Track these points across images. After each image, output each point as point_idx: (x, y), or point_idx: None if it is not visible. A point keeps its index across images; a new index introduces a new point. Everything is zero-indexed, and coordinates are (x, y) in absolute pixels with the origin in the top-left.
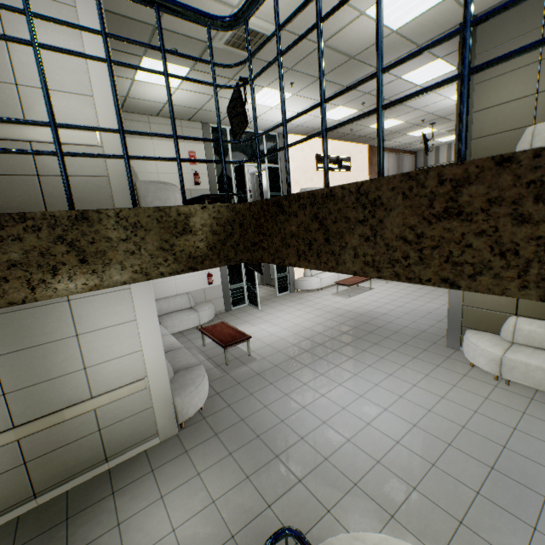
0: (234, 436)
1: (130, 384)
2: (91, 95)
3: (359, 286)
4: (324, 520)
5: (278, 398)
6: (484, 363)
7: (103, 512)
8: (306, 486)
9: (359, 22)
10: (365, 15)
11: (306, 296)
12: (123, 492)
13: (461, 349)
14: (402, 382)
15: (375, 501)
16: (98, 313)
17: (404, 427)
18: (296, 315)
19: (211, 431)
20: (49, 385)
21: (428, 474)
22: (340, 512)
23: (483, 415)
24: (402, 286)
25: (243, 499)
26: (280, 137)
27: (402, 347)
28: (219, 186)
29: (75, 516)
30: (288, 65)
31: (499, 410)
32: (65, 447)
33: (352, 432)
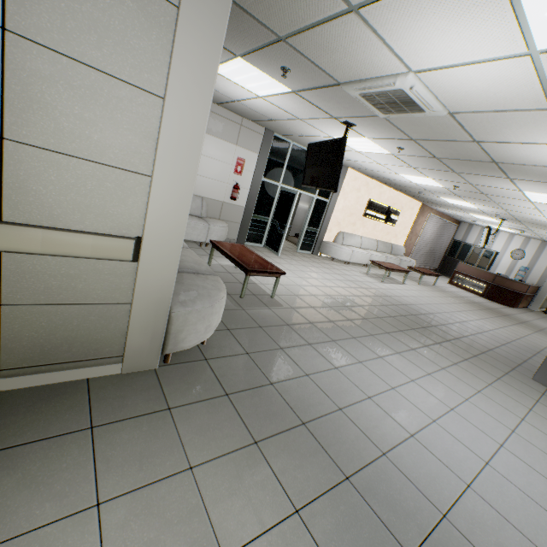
0: (260, 409)
1: (102, 236)
2: None
3: (390, 276)
4: None
5: (326, 370)
6: None
7: None
8: None
9: None
10: None
11: (331, 264)
12: (5, 461)
13: None
14: (502, 409)
15: None
16: (80, 10)
17: None
18: (325, 277)
19: (218, 385)
20: None
21: None
22: None
23: None
24: (438, 293)
25: None
26: None
27: (475, 360)
28: None
29: None
30: None
31: None
32: None
33: (467, 470)
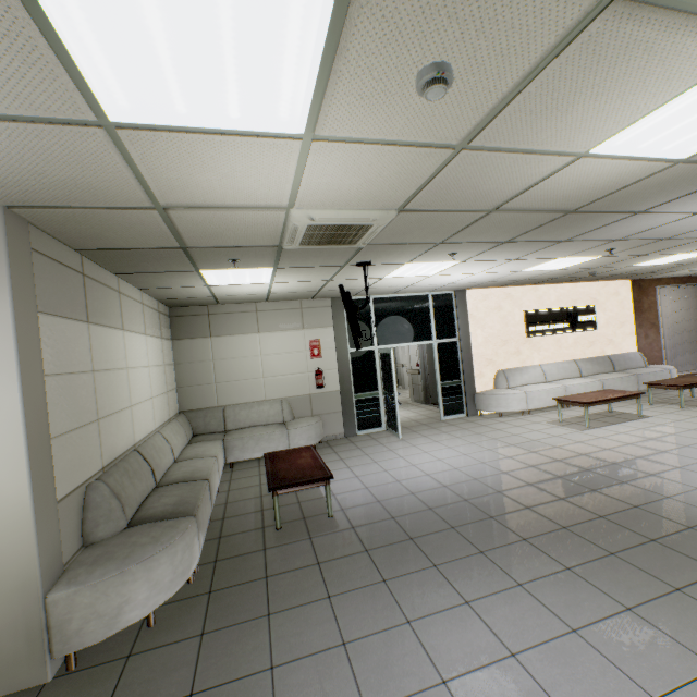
0: None
1: None
2: None
3: None
4: None
5: None
6: None
7: None
8: None
9: (576, 168)
10: (590, 155)
11: None
12: None
13: None
14: None
15: None
16: None
17: None
18: None
19: None
20: None
21: None
22: None
23: None
24: None
25: None
26: (458, 296)
27: None
28: (355, 384)
29: None
30: (434, 240)
31: None
32: None
33: None
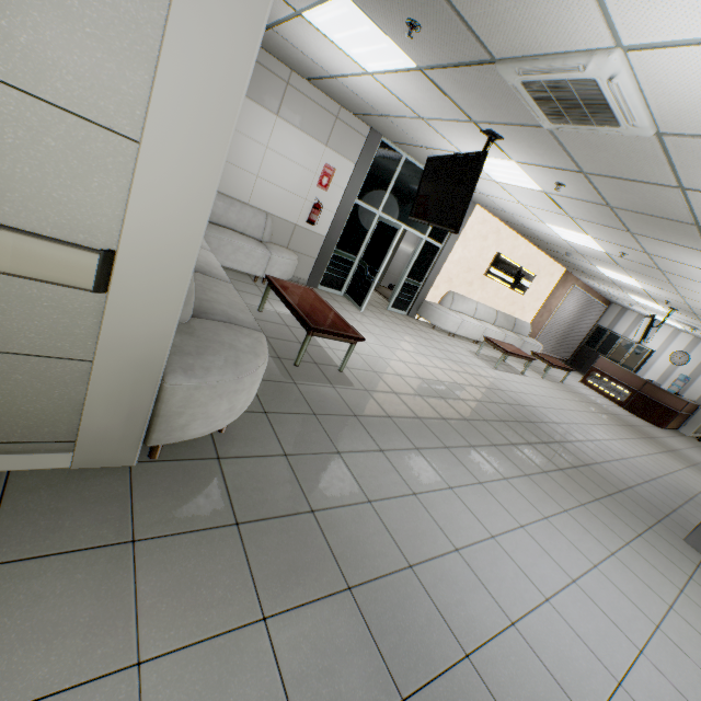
0: (285, 556)
1: (33, 237)
2: None
3: (506, 362)
4: None
5: (399, 496)
6: None
7: None
8: None
9: None
10: None
11: (431, 333)
12: None
13: None
14: (644, 587)
15: None
16: None
17: None
18: (420, 351)
19: (226, 506)
20: None
21: None
22: None
23: None
24: (566, 395)
25: None
26: None
27: (609, 502)
28: None
29: None
30: None
31: None
32: None
33: (590, 696)
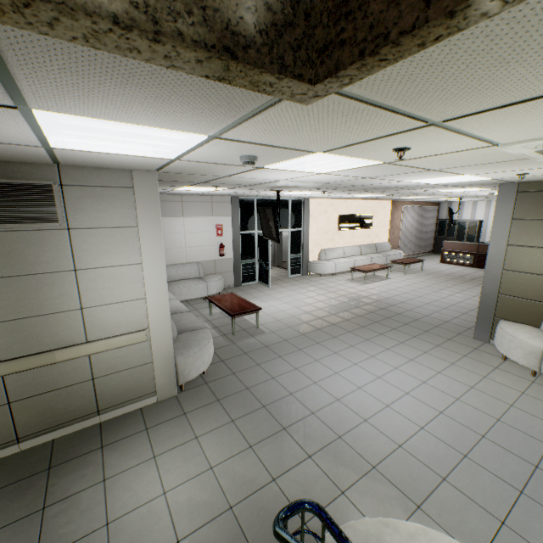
0: (238, 404)
1: (130, 333)
2: None
3: (375, 275)
4: (337, 502)
5: (287, 372)
6: (521, 356)
7: (89, 465)
8: (316, 463)
9: None
10: None
11: (318, 280)
12: (112, 447)
13: (490, 342)
14: (425, 368)
15: (397, 488)
16: (100, 249)
17: (429, 413)
18: (308, 296)
19: (213, 396)
20: (41, 321)
21: (460, 466)
22: (356, 495)
23: (521, 409)
24: (421, 278)
25: (244, 469)
26: None
27: (423, 335)
28: None
29: (58, 466)
30: None
31: (539, 406)
32: (54, 392)
33: (369, 412)
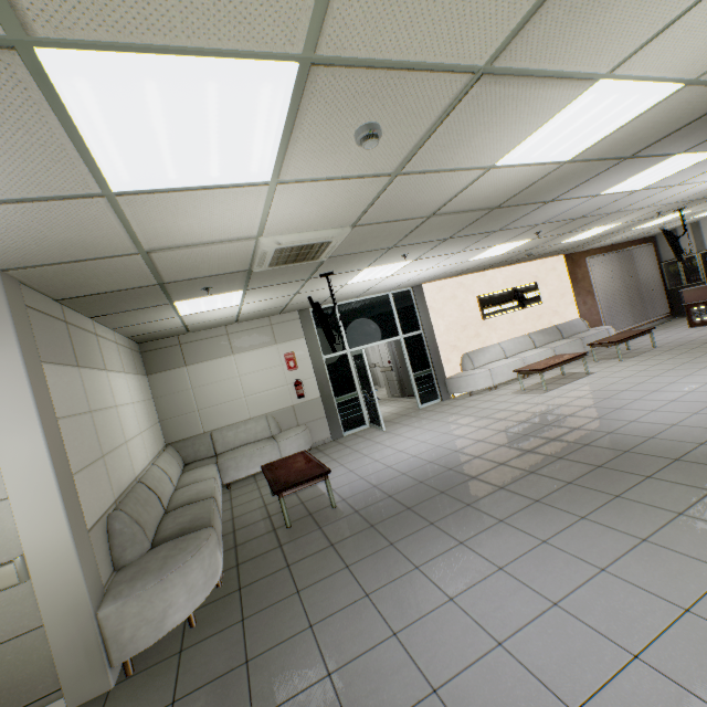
0: None
1: None
2: (7, 496)
3: None
4: None
5: None
6: None
7: None
8: None
9: (489, 176)
10: (497, 166)
11: None
12: None
13: None
14: None
15: None
16: None
17: None
18: None
19: None
20: None
21: None
22: None
23: None
24: None
25: None
26: (416, 291)
27: None
28: (334, 388)
29: None
30: (386, 245)
31: None
32: None
33: None
